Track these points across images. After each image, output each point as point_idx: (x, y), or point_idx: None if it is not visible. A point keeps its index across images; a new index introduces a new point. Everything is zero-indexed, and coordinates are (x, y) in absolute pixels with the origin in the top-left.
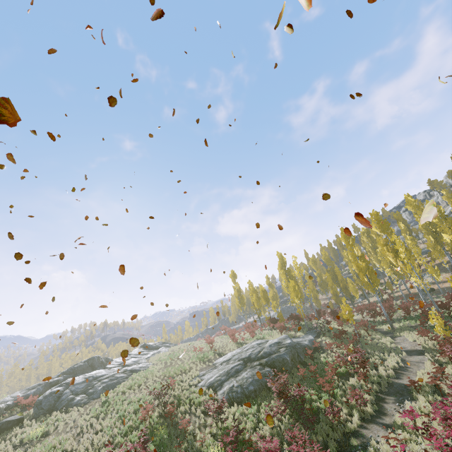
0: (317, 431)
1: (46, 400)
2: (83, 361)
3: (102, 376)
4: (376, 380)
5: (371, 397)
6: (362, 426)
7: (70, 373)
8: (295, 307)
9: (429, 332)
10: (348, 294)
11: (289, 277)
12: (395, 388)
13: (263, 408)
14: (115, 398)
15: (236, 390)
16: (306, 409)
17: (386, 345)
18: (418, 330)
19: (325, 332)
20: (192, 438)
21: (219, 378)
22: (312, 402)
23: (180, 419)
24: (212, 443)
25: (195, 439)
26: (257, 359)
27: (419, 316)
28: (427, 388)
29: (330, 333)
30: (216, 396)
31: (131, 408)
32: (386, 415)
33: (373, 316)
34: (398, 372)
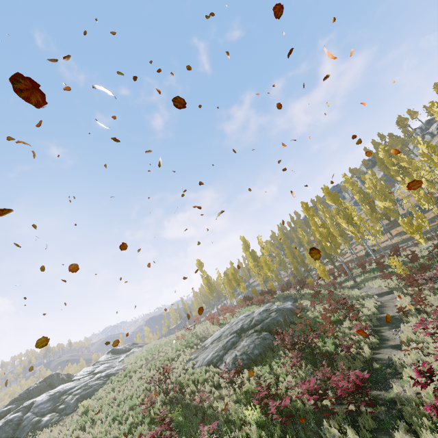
0: (337, 369)
1: (0, 432)
2: (38, 382)
3: (71, 389)
4: (366, 318)
5: (369, 330)
6: (375, 353)
7: (24, 398)
8: (257, 290)
9: (391, 275)
10: (306, 267)
11: (254, 258)
12: (384, 320)
13: (275, 366)
14: (98, 405)
15: (241, 358)
16: (317, 355)
17: (357, 295)
18: (378, 278)
19: (301, 296)
20: (213, 412)
21: (217, 354)
22: (320, 348)
23: (189, 401)
24: (240, 408)
25: (216, 412)
26: (251, 327)
27: (374, 269)
28: (412, 312)
29: (306, 297)
30: (219, 370)
31: (124, 407)
32: (389, 340)
33: (335, 278)
34: (379, 309)
